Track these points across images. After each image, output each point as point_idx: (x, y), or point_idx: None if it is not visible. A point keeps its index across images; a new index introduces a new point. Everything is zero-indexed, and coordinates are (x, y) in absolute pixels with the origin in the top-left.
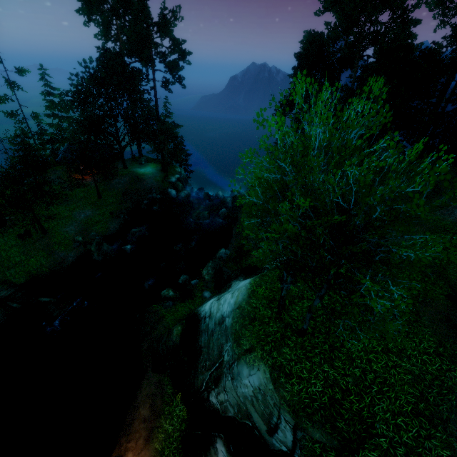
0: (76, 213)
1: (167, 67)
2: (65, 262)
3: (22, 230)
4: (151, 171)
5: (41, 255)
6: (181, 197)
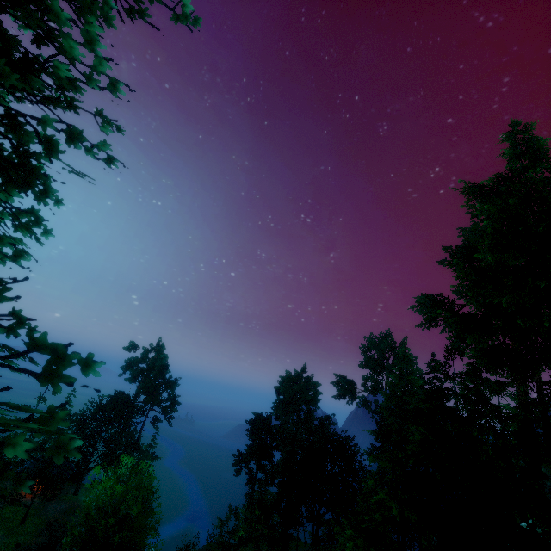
0: None
1: (162, 408)
2: None
3: None
4: None
5: None
6: None
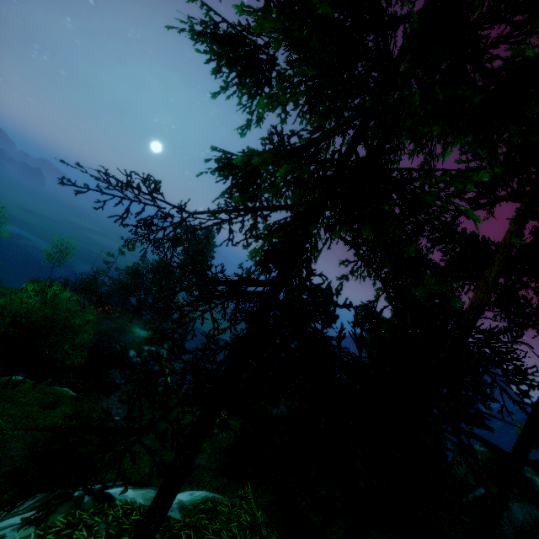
0: None
1: None
2: None
3: None
4: (141, 334)
5: None
6: (132, 360)
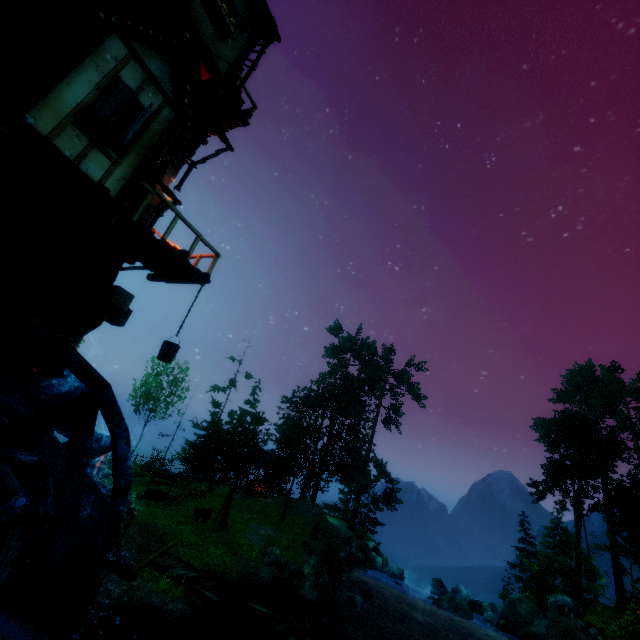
0: (253, 524)
1: (391, 407)
2: (259, 575)
3: (192, 510)
4: (335, 522)
5: (222, 549)
6: (391, 573)
